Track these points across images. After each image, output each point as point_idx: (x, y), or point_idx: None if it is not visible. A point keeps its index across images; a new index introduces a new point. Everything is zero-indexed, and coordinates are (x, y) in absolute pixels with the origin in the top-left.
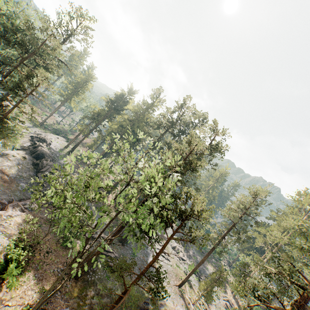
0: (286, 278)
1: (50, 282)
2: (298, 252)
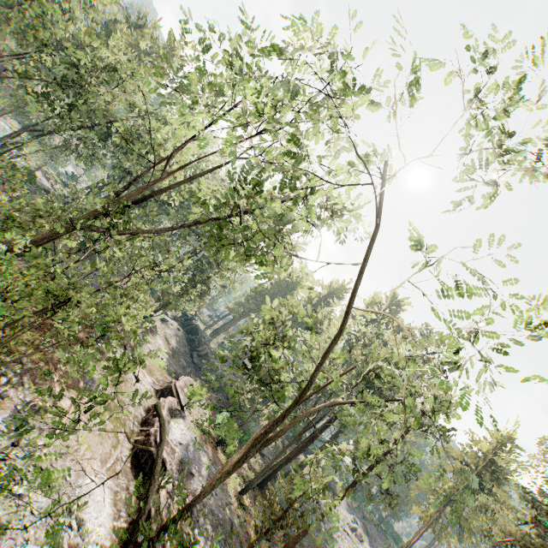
0: (543, 513)
1: (242, 476)
2: None
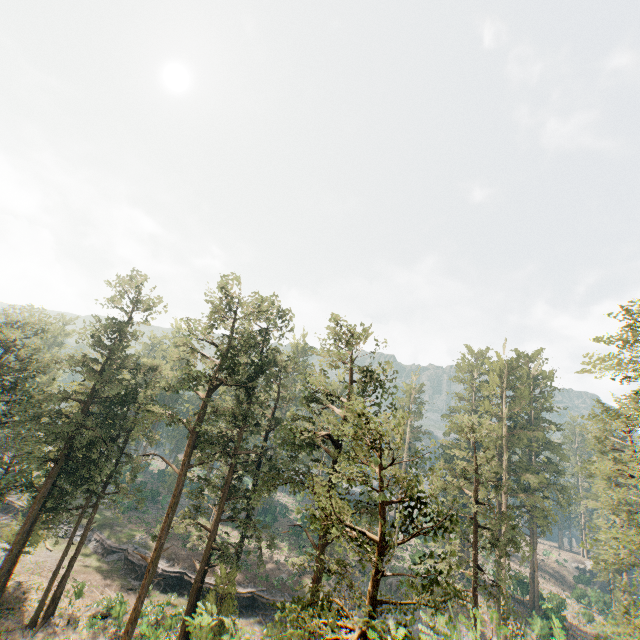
0: None
1: None
2: (537, 476)
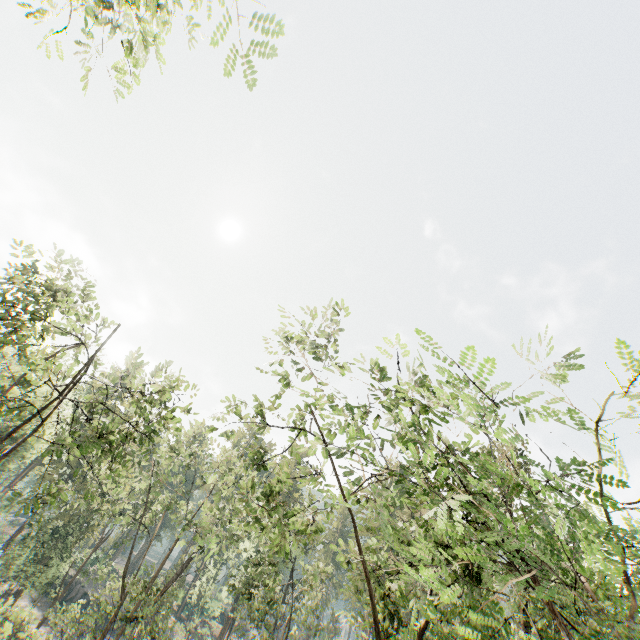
0: None
1: None
2: None
